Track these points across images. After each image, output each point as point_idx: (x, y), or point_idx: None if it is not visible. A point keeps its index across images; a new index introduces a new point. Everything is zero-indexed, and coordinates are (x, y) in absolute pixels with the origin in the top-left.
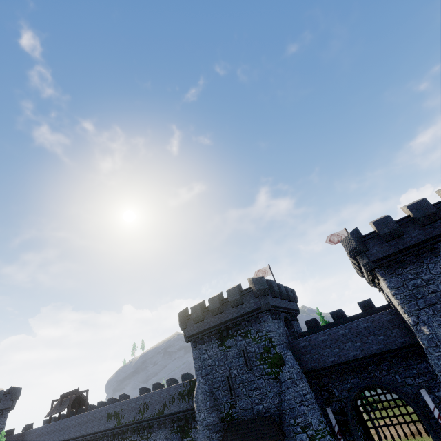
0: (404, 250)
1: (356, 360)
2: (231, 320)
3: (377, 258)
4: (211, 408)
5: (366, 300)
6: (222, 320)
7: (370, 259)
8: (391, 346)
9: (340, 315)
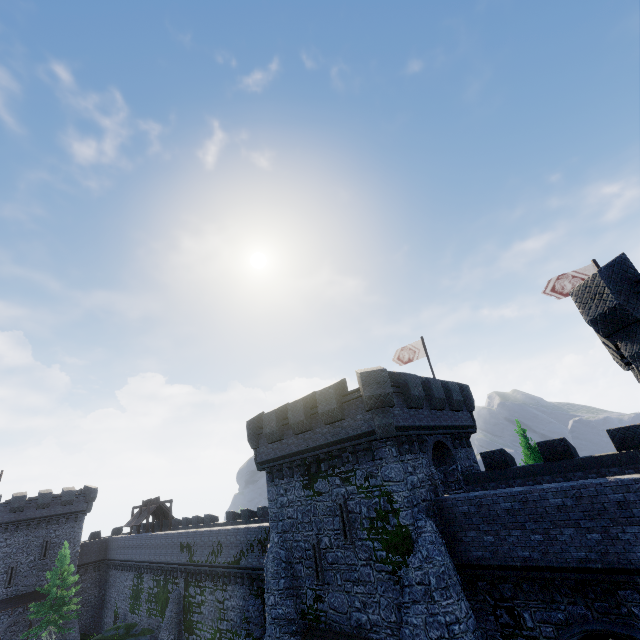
0: None
1: (585, 571)
2: (324, 446)
3: None
4: (287, 590)
5: (631, 427)
6: (308, 443)
7: None
8: None
9: (561, 452)
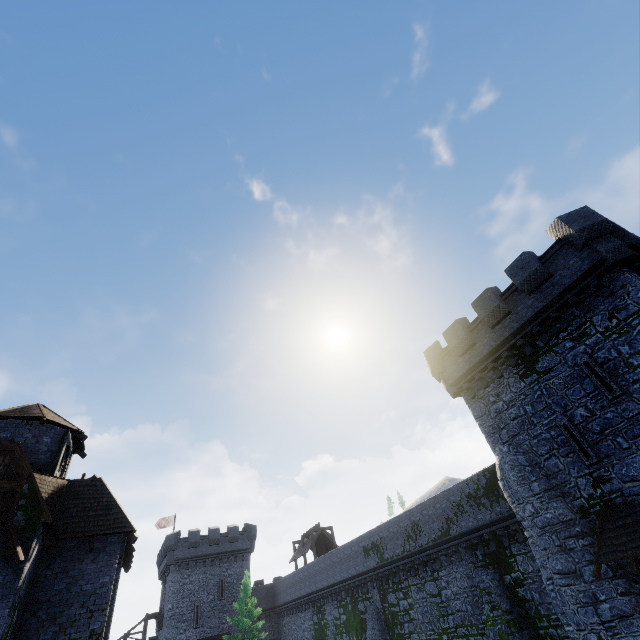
0: None
1: None
2: (535, 317)
3: None
4: (546, 492)
5: None
6: (512, 327)
7: None
8: None
9: None
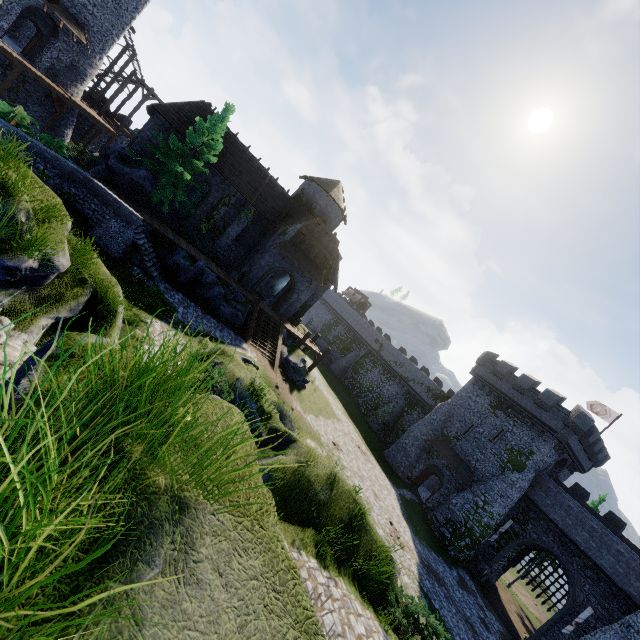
0: None
1: (574, 543)
2: (521, 407)
3: None
4: (444, 422)
5: None
6: (514, 397)
7: None
8: (616, 579)
9: (616, 523)
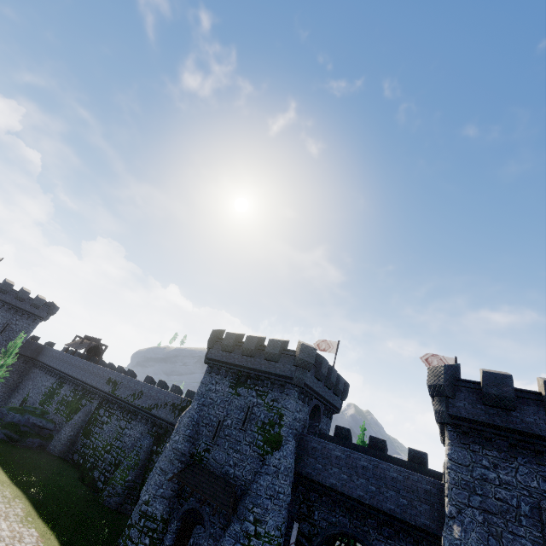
0: (501, 429)
1: (359, 502)
2: (257, 370)
3: (459, 415)
4: (189, 437)
5: (421, 452)
6: (248, 364)
7: (448, 410)
8: (407, 518)
9: (379, 446)
